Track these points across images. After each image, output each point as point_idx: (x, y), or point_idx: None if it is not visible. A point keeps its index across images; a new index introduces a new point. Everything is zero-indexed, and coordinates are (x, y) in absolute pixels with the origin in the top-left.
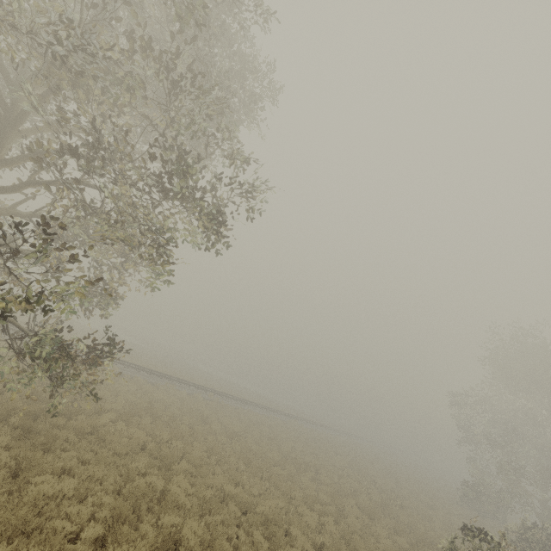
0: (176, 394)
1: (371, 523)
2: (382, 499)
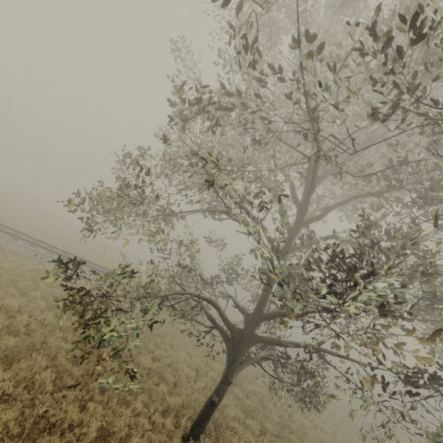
0: None
1: None
2: None
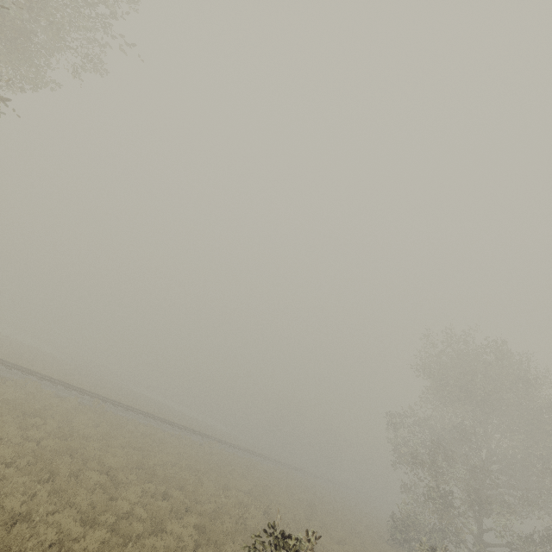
0: (34, 392)
1: (204, 550)
2: (257, 525)
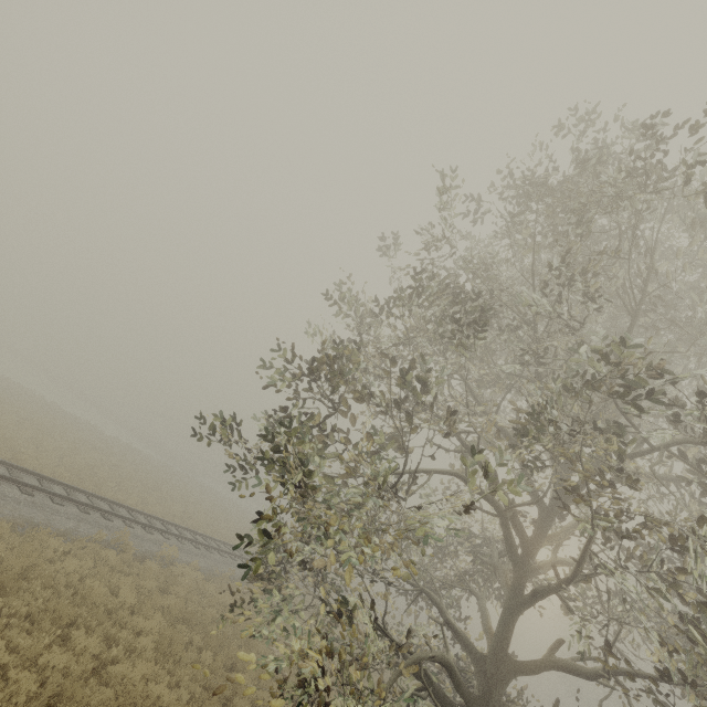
0: None
1: None
2: None
